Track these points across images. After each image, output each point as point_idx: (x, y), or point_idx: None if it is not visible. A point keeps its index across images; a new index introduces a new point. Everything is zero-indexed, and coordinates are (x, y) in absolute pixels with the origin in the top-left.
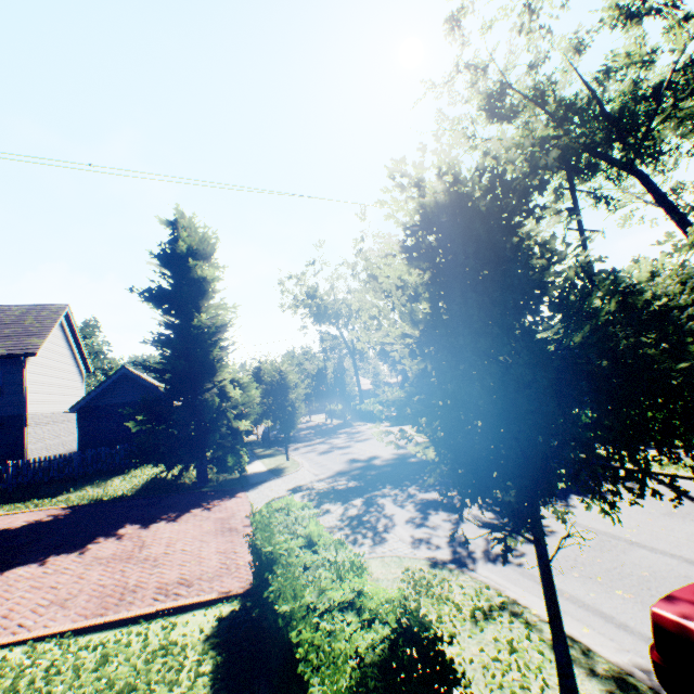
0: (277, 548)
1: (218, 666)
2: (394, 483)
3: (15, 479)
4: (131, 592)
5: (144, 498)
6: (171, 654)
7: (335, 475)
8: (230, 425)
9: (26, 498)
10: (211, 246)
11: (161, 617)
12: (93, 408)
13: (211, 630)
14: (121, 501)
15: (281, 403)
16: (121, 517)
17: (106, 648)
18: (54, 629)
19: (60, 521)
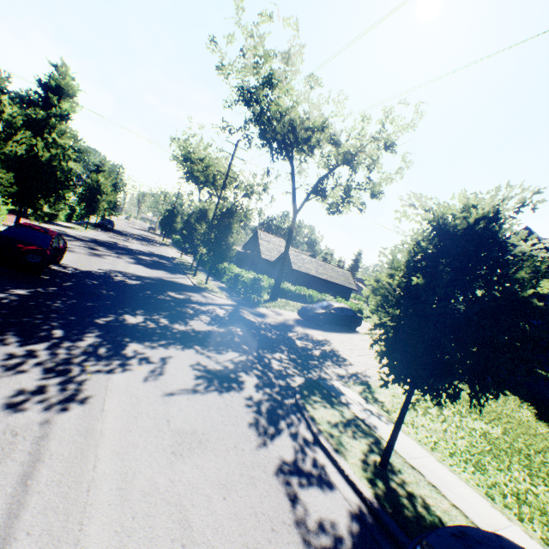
0: None
1: None
2: (102, 246)
3: None
4: None
5: None
6: None
7: (89, 237)
8: None
9: None
10: (73, 92)
11: None
12: None
13: None
14: None
15: (93, 198)
16: None
17: None
18: None
19: None
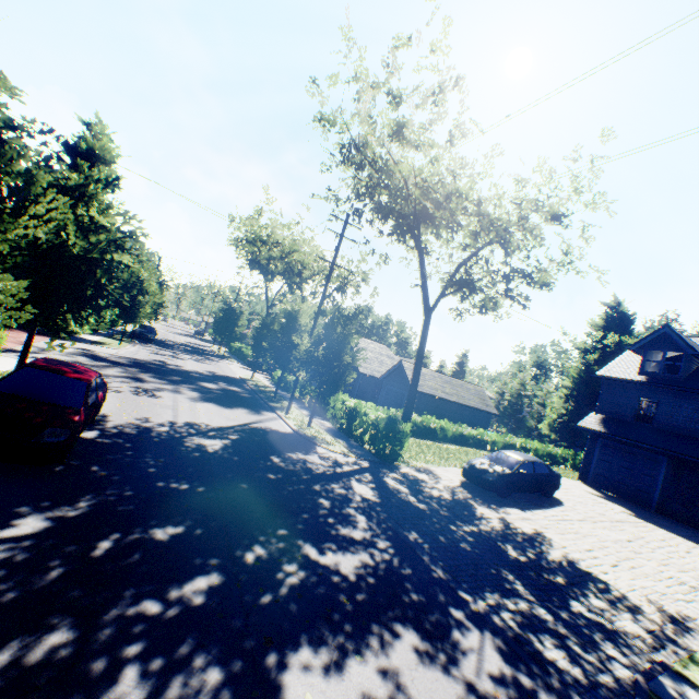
0: None
1: None
2: (148, 371)
3: None
4: None
5: None
6: None
7: (127, 357)
8: None
9: None
10: (111, 156)
11: None
12: None
13: None
14: None
15: (132, 300)
16: None
17: None
18: None
19: None
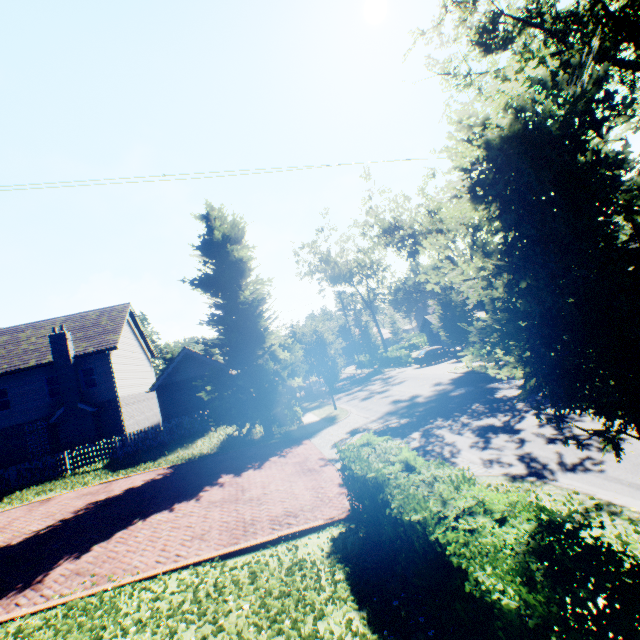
0: (378, 474)
1: (349, 574)
2: (443, 415)
3: (122, 450)
4: (251, 525)
5: (226, 453)
6: (305, 568)
7: (384, 416)
8: (285, 384)
9: (135, 463)
10: (241, 230)
11: (282, 542)
12: (167, 385)
13: (329, 548)
14: (209, 458)
15: (321, 360)
16: (215, 470)
17: (251, 567)
18: (205, 556)
19: (169, 477)
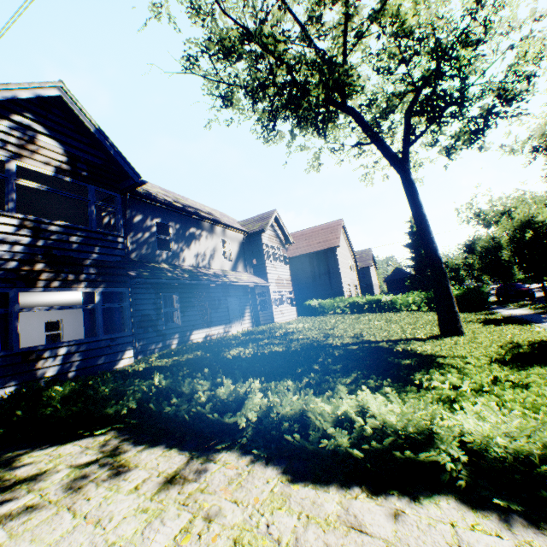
0: None
1: None
2: None
3: None
4: None
5: None
6: None
7: None
8: None
9: None
10: None
11: None
12: (389, 280)
13: None
14: None
15: (456, 275)
16: None
17: None
18: None
19: None
